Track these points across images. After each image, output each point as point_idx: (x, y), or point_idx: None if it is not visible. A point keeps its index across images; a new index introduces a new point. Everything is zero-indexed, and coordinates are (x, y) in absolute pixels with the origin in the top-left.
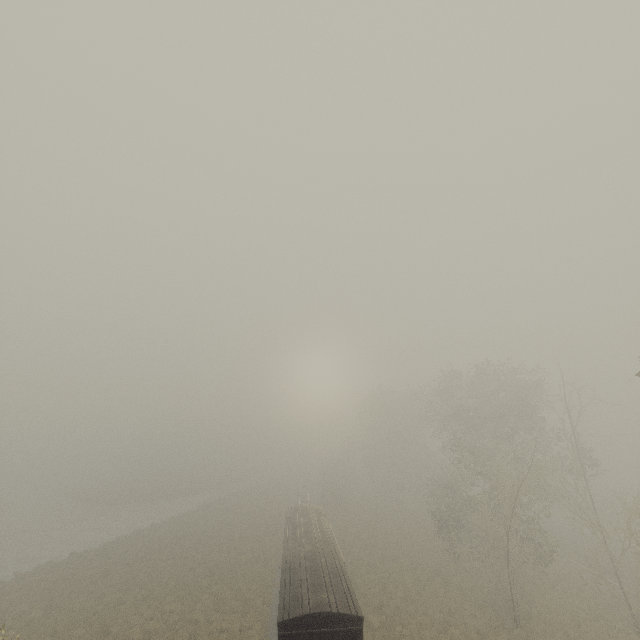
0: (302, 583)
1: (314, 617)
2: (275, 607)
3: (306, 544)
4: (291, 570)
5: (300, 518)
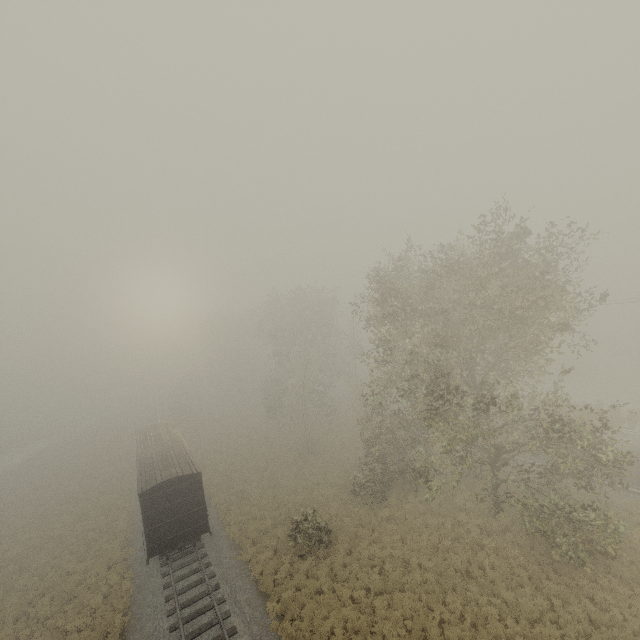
0: (155, 470)
1: (166, 483)
2: (137, 501)
3: (157, 448)
4: (145, 466)
5: (150, 433)
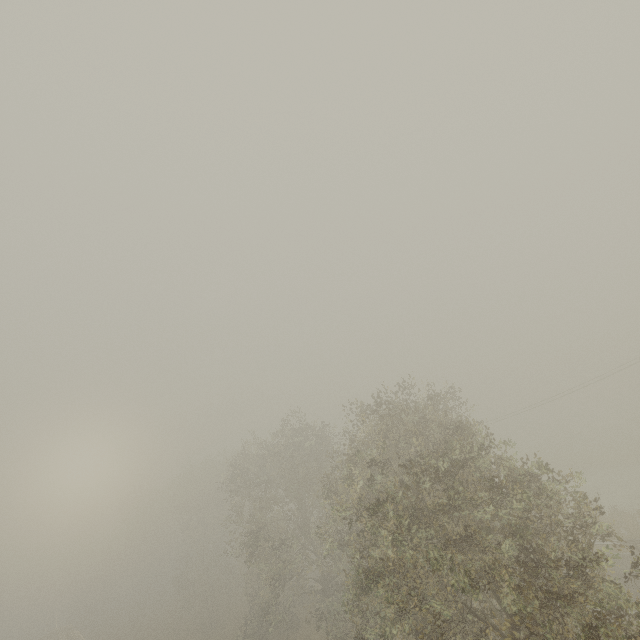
0: None
1: None
2: None
3: None
4: None
5: None
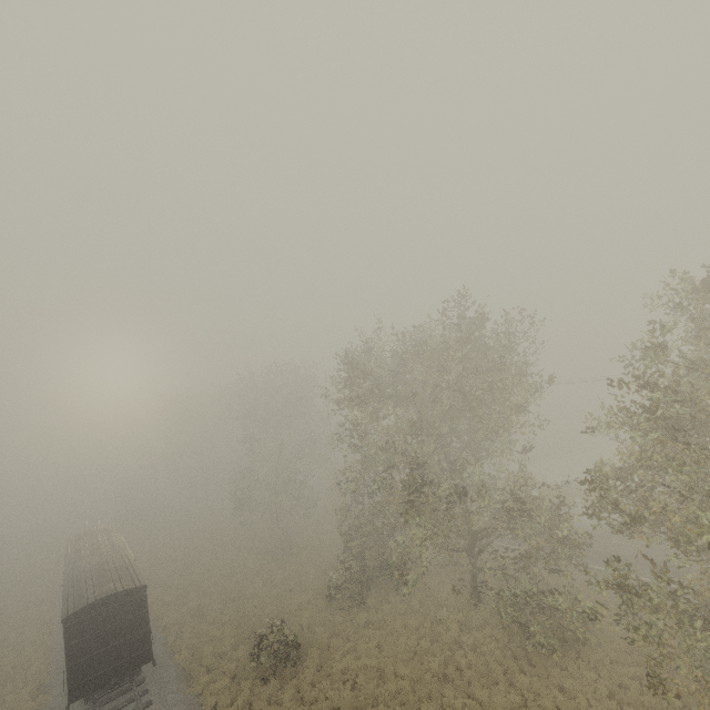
0: (88, 586)
1: (100, 602)
2: (60, 632)
3: (93, 559)
4: (75, 583)
5: (85, 542)
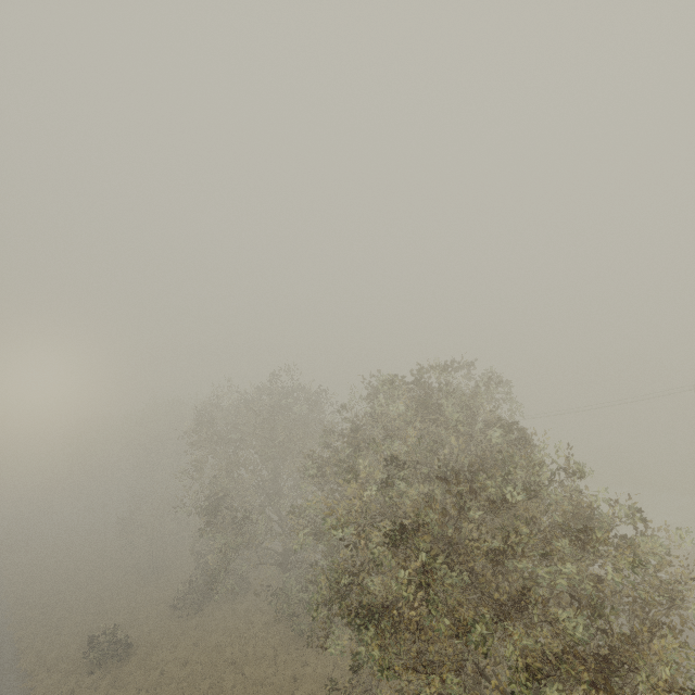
0: None
1: None
2: None
3: None
4: None
5: None
